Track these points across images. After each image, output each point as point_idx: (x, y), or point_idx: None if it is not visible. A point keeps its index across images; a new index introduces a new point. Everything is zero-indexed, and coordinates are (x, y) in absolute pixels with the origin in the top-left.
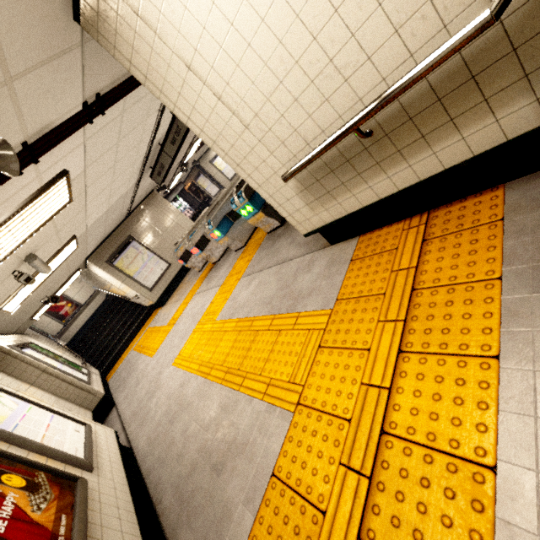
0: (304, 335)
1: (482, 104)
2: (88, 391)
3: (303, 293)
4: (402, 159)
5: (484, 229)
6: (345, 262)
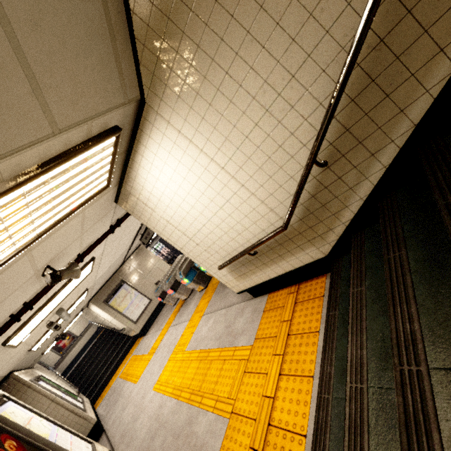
0: (237, 363)
1: (298, 247)
2: (84, 417)
3: (238, 332)
4: (274, 263)
5: (317, 301)
6: (260, 312)
